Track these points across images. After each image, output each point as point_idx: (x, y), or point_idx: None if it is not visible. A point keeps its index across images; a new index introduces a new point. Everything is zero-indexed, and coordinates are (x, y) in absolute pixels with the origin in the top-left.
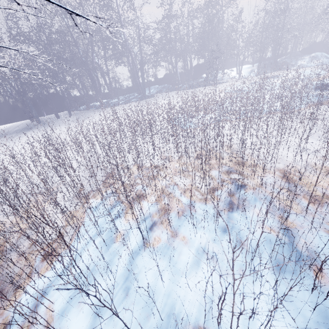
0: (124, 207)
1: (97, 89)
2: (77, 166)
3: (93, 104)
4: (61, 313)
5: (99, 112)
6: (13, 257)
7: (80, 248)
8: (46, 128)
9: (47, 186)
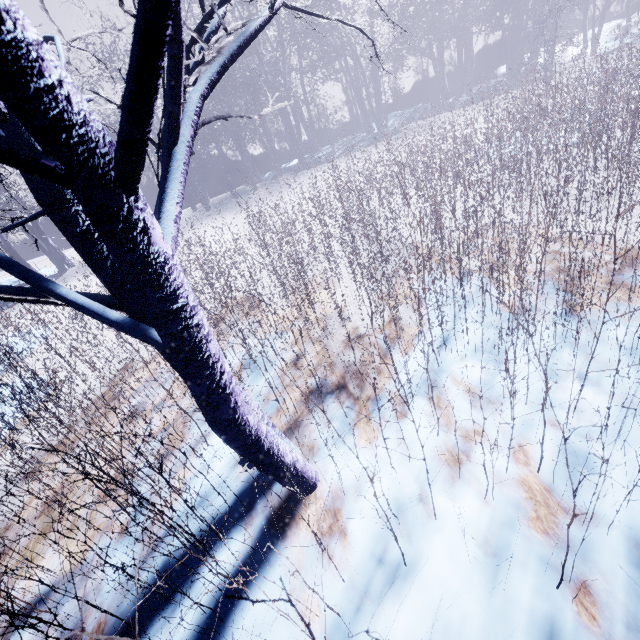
0: (485, 274)
1: (294, 134)
2: (337, 245)
3: (283, 167)
4: (485, 381)
5: (304, 176)
6: (336, 345)
7: (449, 323)
8: (227, 214)
9: (308, 274)
